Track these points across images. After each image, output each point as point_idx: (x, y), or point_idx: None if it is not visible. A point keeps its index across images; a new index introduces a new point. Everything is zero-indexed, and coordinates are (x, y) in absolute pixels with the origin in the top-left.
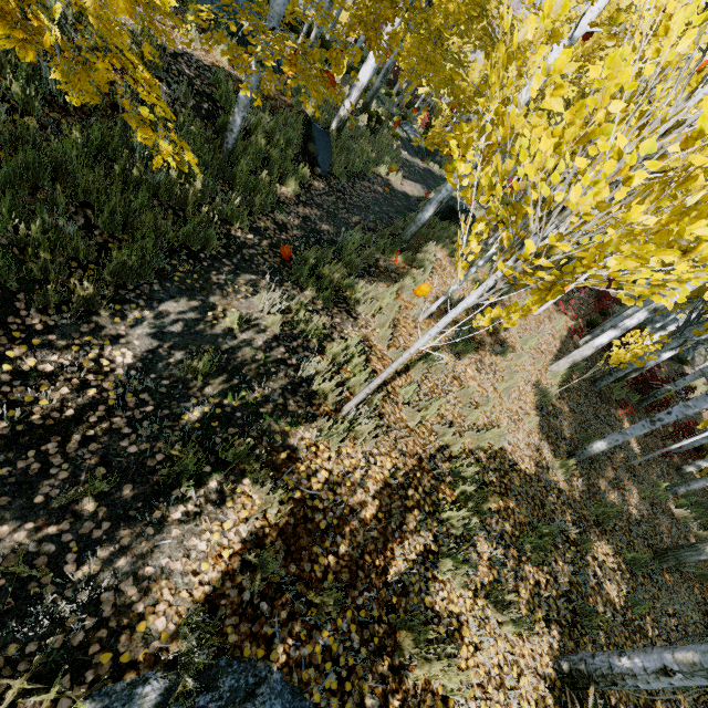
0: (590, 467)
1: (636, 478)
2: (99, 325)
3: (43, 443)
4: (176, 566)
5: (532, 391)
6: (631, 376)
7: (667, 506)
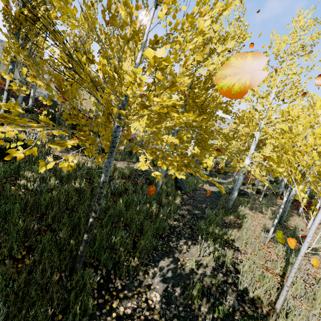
0: None
1: None
2: (140, 280)
3: None
4: None
5: None
6: None
7: None
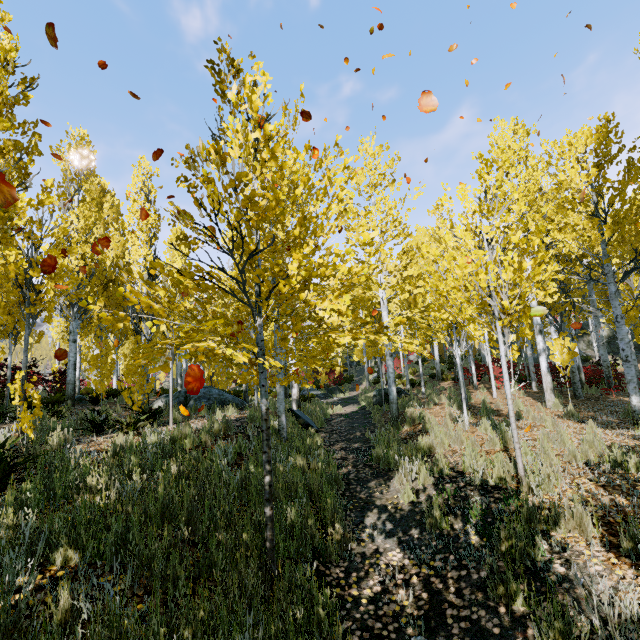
0: None
1: None
2: (360, 553)
3: (443, 615)
4: (609, 584)
5: (563, 419)
6: (582, 377)
7: None
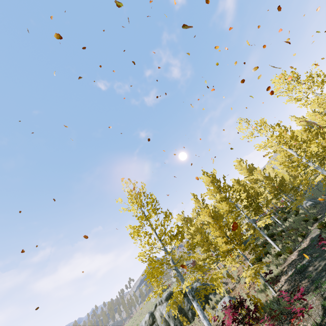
0: None
1: None
2: None
3: None
4: None
5: None
6: None
7: None
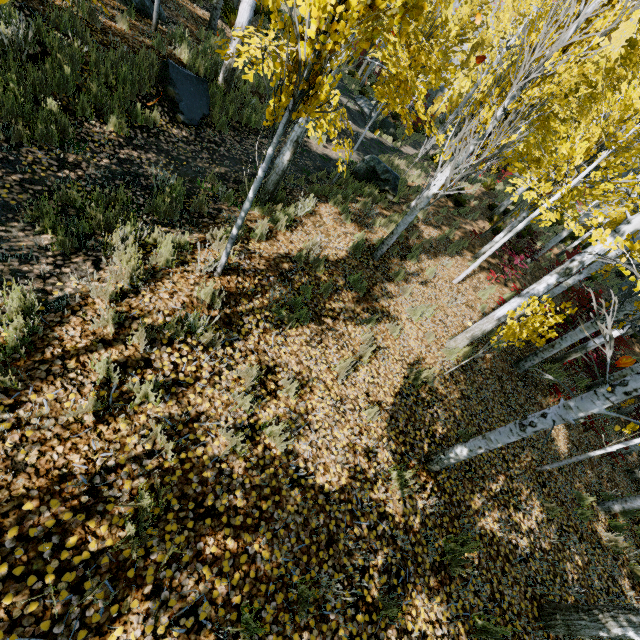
0: (463, 476)
1: (547, 489)
2: None
3: None
4: None
5: (402, 371)
6: (571, 357)
7: (592, 528)
